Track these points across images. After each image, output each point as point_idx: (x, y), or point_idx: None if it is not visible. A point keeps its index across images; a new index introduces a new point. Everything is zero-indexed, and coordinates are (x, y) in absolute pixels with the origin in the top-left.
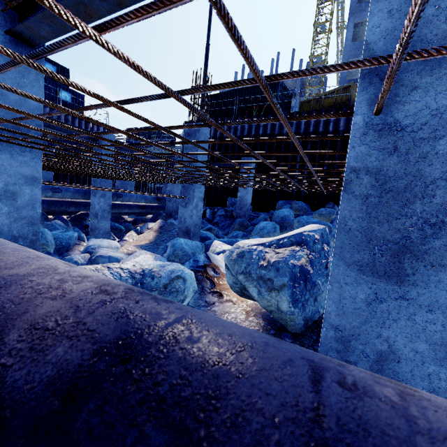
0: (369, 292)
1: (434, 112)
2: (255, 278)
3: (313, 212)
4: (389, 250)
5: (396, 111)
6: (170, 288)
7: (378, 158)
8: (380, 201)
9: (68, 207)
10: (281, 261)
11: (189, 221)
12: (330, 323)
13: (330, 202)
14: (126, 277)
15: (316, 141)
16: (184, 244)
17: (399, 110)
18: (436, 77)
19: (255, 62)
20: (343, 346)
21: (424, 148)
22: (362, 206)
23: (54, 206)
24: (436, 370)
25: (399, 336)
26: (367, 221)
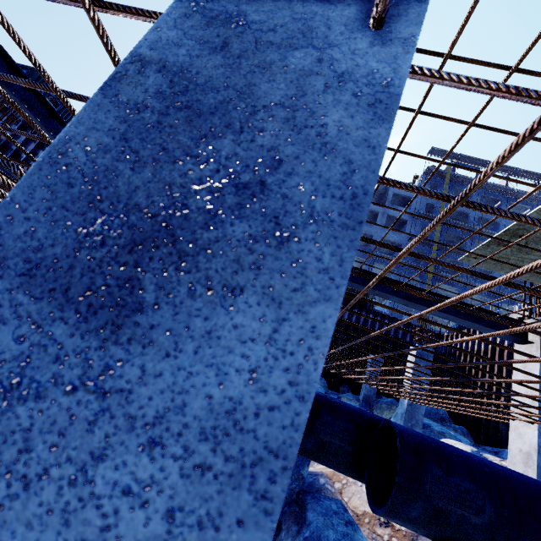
0: None
1: None
2: None
3: (342, 395)
4: None
5: None
6: None
7: None
8: None
9: None
10: None
11: None
12: None
13: (346, 385)
14: None
15: (341, 325)
16: None
17: None
18: None
19: None
20: None
21: None
22: None
23: None
24: None
25: None
26: None
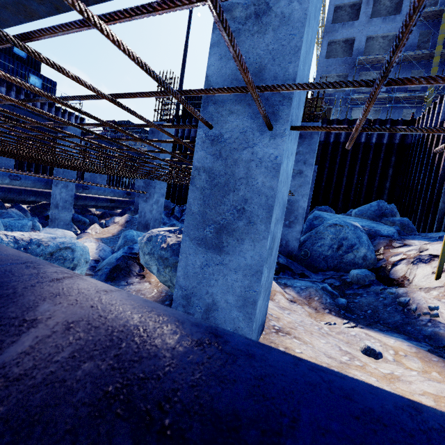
0: (203, 260)
1: (241, 130)
2: (157, 258)
3: None
4: (215, 228)
5: (221, 127)
6: (56, 255)
7: (211, 161)
8: (211, 192)
9: (27, 196)
10: (177, 244)
11: (149, 215)
12: (180, 285)
13: None
14: (8, 241)
15: None
16: (135, 236)
17: (223, 127)
18: (243, 106)
19: (91, 85)
20: (186, 301)
21: (235, 155)
22: (200, 196)
23: (12, 194)
24: (238, 315)
25: (218, 291)
26: (203, 207)
